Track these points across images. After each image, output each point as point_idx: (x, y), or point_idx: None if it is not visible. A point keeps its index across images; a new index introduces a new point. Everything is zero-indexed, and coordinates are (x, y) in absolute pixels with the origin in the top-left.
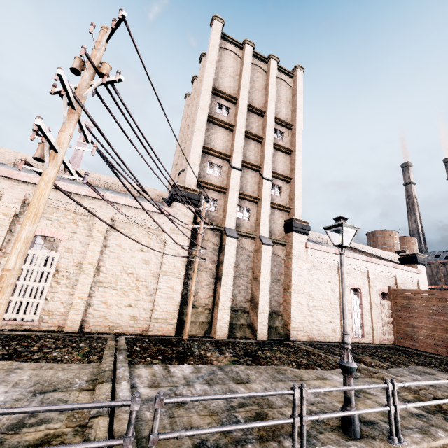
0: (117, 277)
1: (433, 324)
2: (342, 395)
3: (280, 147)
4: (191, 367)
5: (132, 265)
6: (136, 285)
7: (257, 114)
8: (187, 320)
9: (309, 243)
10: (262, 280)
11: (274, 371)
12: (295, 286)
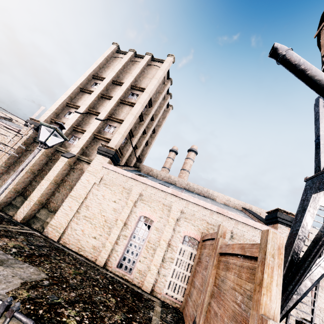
0: None
1: (200, 283)
2: None
3: (128, 102)
4: None
5: None
6: None
7: (121, 85)
8: None
9: (105, 164)
10: (45, 179)
11: None
12: (74, 193)
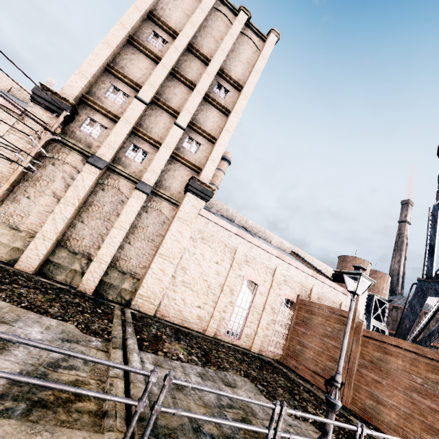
0: None
1: (322, 347)
2: None
3: (216, 103)
4: None
5: None
6: None
7: (202, 60)
8: None
9: (203, 211)
10: (116, 226)
11: None
12: (165, 251)
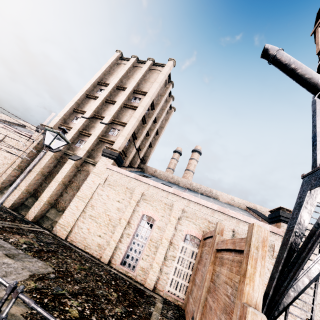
0: None
1: (200, 280)
2: None
3: (130, 106)
4: None
5: None
6: None
7: (124, 90)
8: None
9: (109, 165)
10: (54, 180)
11: None
12: (81, 193)
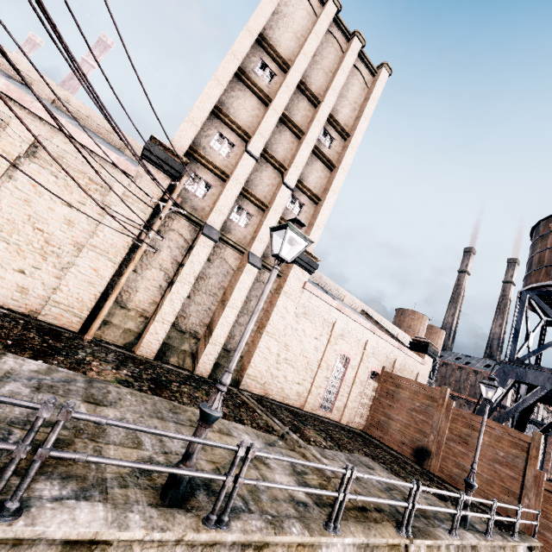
0: (14, 226)
1: (410, 420)
2: (225, 456)
3: (322, 155)
4: (44, 366)
5: (46, 219)
6: (42, 247)
7: (310, 100)
8: (99, 318)
9: (308, 284)
10: (229, 305)
11: (167, 407)
12: (271, 328)
